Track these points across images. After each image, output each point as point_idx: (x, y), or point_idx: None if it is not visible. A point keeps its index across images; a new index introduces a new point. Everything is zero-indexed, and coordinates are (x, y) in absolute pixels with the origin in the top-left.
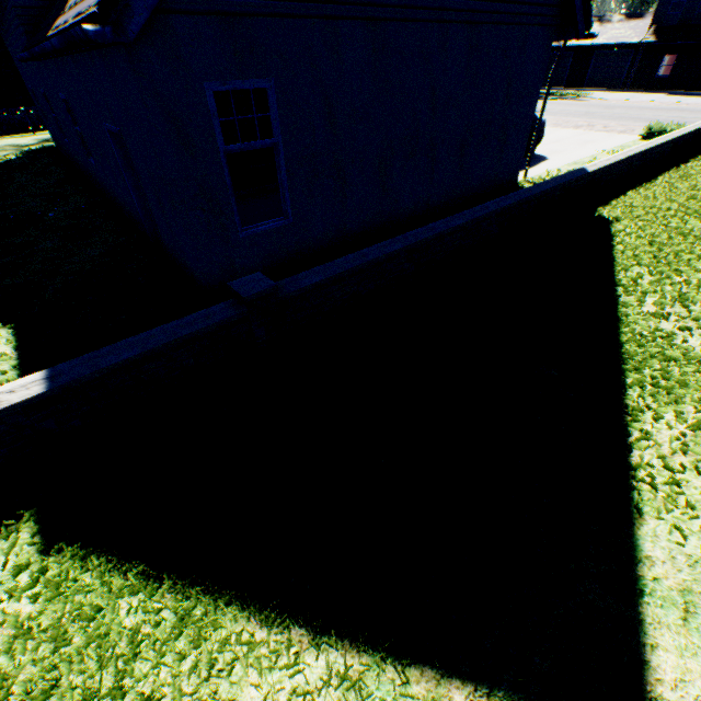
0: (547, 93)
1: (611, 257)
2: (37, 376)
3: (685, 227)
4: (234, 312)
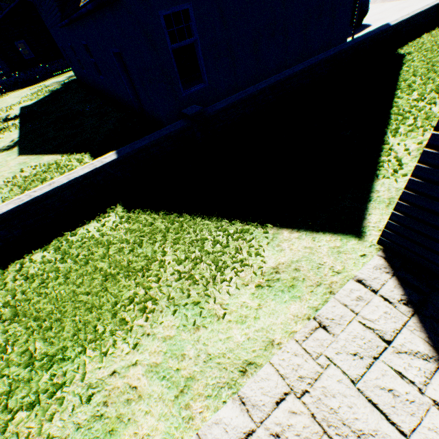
0: None
1: (397, 75)
2: (113, 153)
3: None
4: (186, 123)
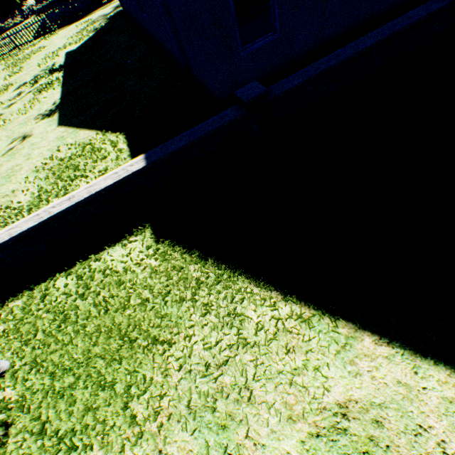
0: None
1: None
2: (141, 157)
3: None
4: (239, 113)
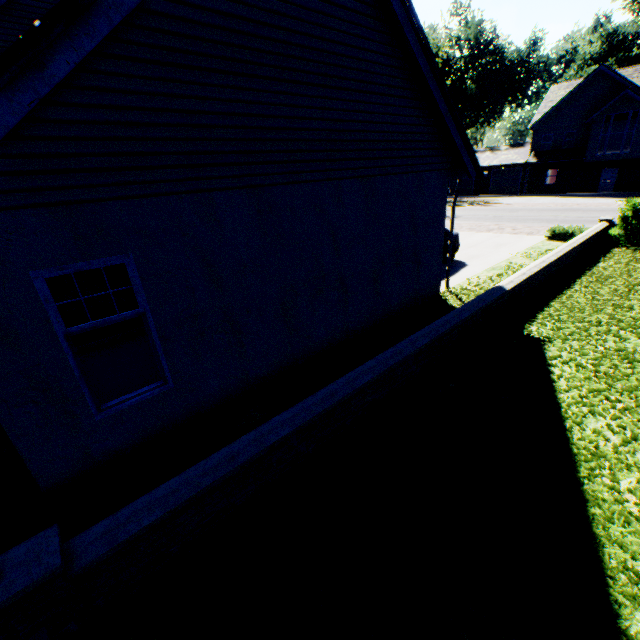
0: (452, 219)
1: (556, 403)
2: None
3: (625, 348)
4: None
